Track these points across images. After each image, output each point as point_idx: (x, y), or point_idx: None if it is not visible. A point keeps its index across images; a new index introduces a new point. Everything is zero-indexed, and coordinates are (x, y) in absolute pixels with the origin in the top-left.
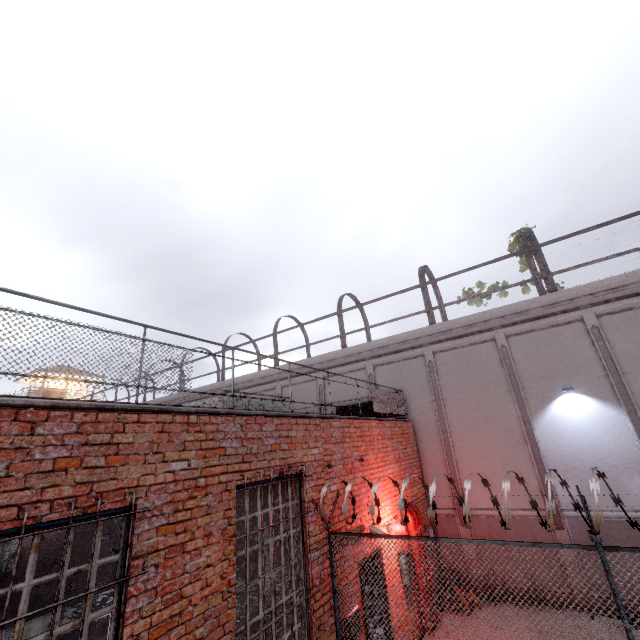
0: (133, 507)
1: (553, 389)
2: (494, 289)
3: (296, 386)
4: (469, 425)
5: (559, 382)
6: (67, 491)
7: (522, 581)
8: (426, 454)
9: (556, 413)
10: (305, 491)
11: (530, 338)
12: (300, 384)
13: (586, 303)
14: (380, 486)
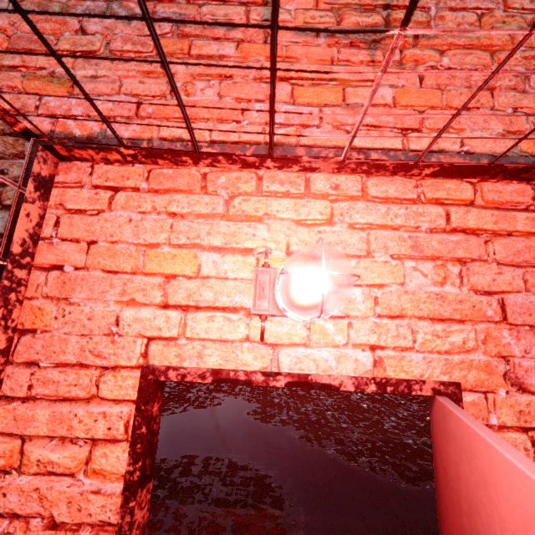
0: None
1: None
2: None
3: None
4: None
5: None
6: None
7: None
8: None
9: None
10: None
11: None
12: None
13: None
14: None
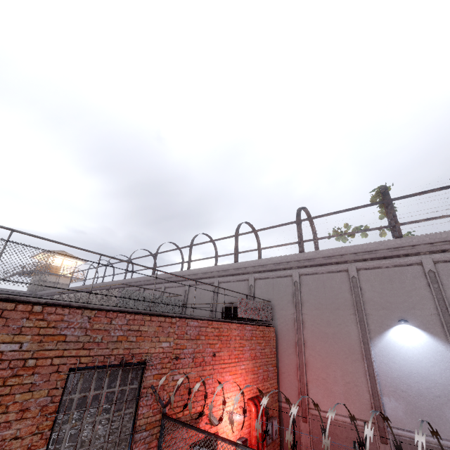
0: None
1: (391, 318)
2: (357, 230)
3: (199, 286)
4: (319, 337)
5: (397, 313)
6: None
7: None
8: (283, 355)
9: (391, 339)
10: (145, 378)
11: (376, 273)
12: (202, 285)
13: (425, 250)
14: (229, 379)
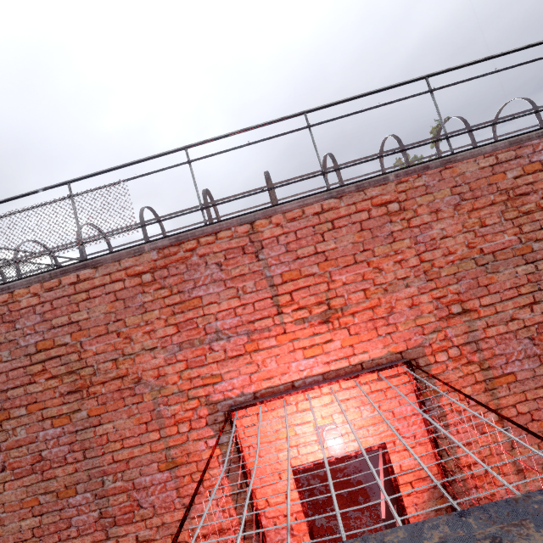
0: None
1: None
2: (416, 159)
3: None
4: None
5: None
6: None
7: None
8: None
9: None
10: None
11: None
12: None
13: None
14: None
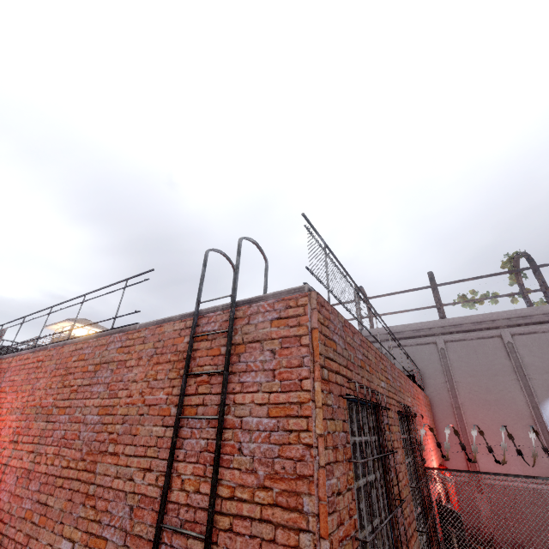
0: (386, 404)
1: None
2: (486, 297)
3: None
4: (480, 405)
5: None
6: (365, 383)
7: (540, 548)
8: (440, 426)
9: None
10: (412, 429)
11: (533, 338)
12: None
13: None
14: (429, 442)
